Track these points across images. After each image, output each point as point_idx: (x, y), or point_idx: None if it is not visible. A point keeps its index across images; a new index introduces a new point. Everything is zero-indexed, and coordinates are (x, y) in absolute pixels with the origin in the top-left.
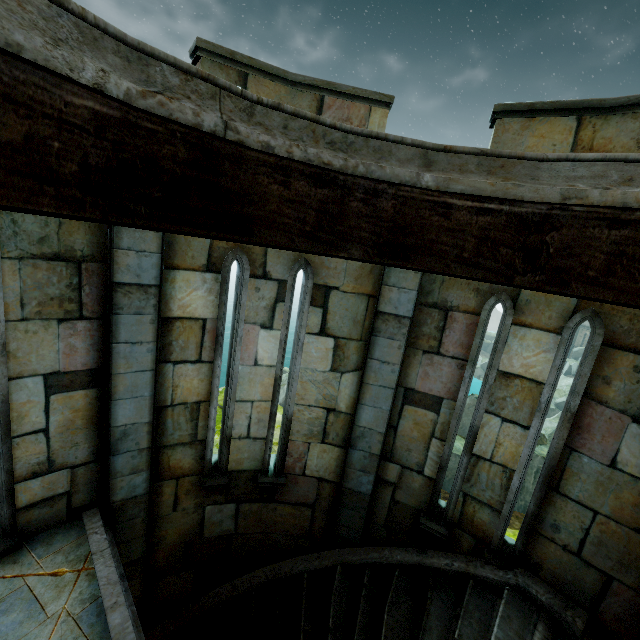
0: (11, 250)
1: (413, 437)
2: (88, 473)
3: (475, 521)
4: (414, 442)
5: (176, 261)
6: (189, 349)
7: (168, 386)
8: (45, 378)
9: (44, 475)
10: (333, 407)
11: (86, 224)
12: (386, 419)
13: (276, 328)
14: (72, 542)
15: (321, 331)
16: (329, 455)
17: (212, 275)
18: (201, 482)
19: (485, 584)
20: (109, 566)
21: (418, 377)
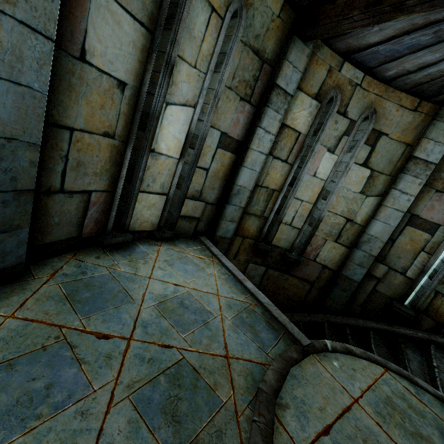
0: (244, 36)
1: (405, 249)
2: (210, 211)
3: (440, 310)
4: (405, 252)
5: (303, 85)
6: (284, 151)
7: (264, 172)
8: (221, 135)
9: (195, 200)
10: (351, 219)
11: (276, 36)
12: (390, 233)
13: (336, 153)
14: (199, 247)
15: (364, 163)
16: (336, 251)
17: (316, 103)
18: (257, 244)
19: (443, 348)
20: (229, 263)
21: (425, 208)
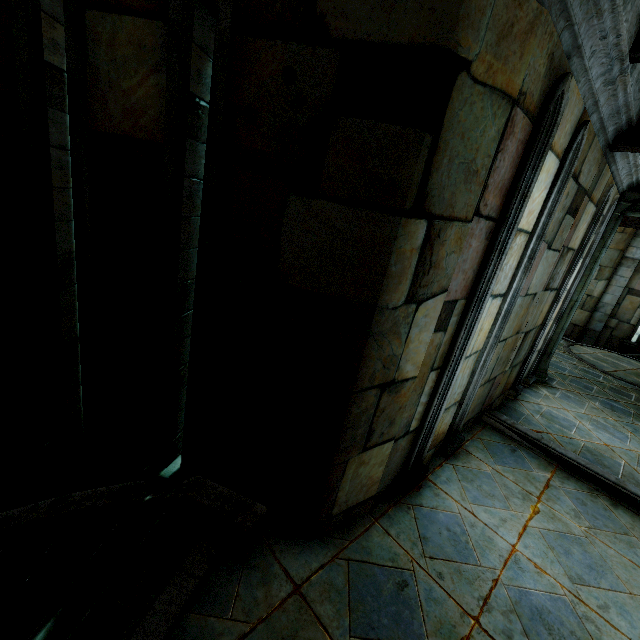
0: None
1: (628, 308)
2: None
3: None
4: (628, 310)
5: None
6: None
7: None
8: None
9: None
10: (590, 294)
11: None
12: (616, 300)
13: None
14: None
15: None
16: (582, 315)
17: None
18: None
19: None
20: None
21: (636, 284)
